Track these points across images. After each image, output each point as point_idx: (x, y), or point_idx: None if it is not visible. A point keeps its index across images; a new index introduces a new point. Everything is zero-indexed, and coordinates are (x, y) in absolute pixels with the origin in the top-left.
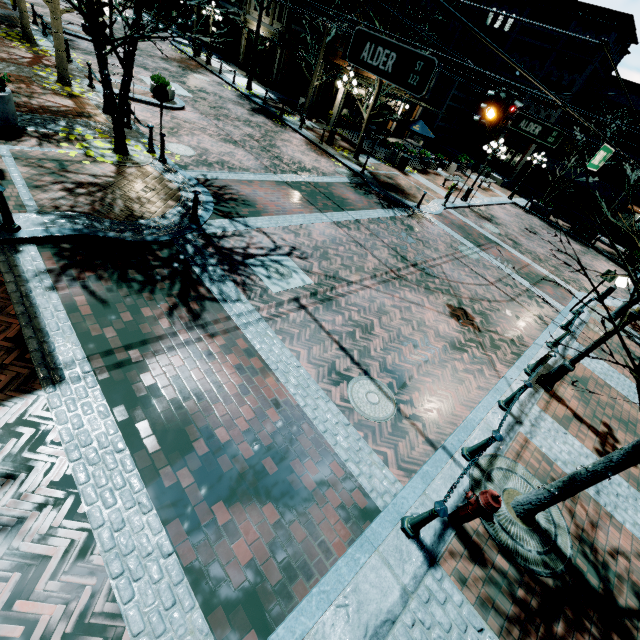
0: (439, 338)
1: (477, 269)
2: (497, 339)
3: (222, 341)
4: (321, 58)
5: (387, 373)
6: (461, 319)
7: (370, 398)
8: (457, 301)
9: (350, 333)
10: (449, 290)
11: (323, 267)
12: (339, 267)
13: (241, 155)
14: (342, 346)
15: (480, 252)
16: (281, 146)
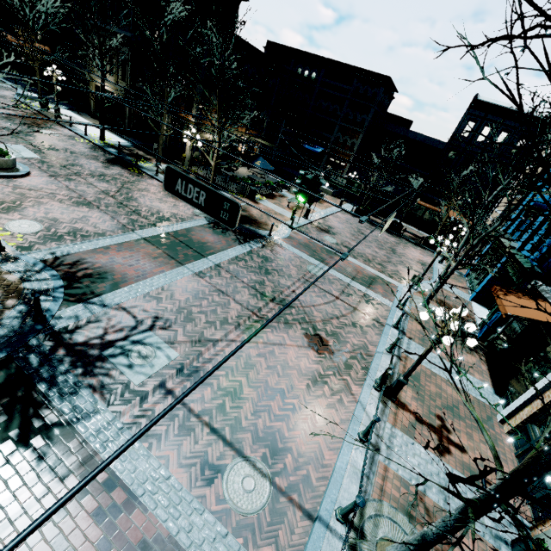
0: (302, 377)
1: (324, 286)
2: (349, 358)
3: (75, 482)
4: (166, 115)
5: (260, 443)
6: (318, 347)
7: (246, 485)
8: (312, 327)
9: (220, 406)
10: (305, 317)
11: (188, 332)
12: (204, 326)
13: (96, 217)
14: (213, 427)
15: (324, 267)
16: (138, 197)
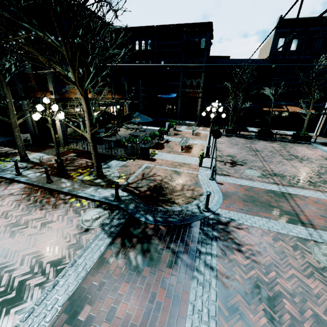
0: None
1: None
2: None
3: None
4: (9, 97)
5: None
6: None
7: None
8: None
9: None
10: None
11: None
12: None
13: None
14: None
15: (323, 237)
16: None
